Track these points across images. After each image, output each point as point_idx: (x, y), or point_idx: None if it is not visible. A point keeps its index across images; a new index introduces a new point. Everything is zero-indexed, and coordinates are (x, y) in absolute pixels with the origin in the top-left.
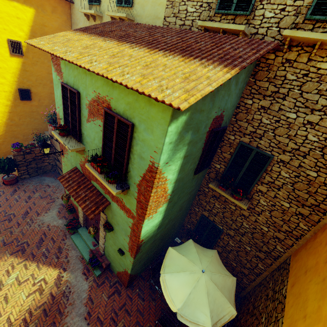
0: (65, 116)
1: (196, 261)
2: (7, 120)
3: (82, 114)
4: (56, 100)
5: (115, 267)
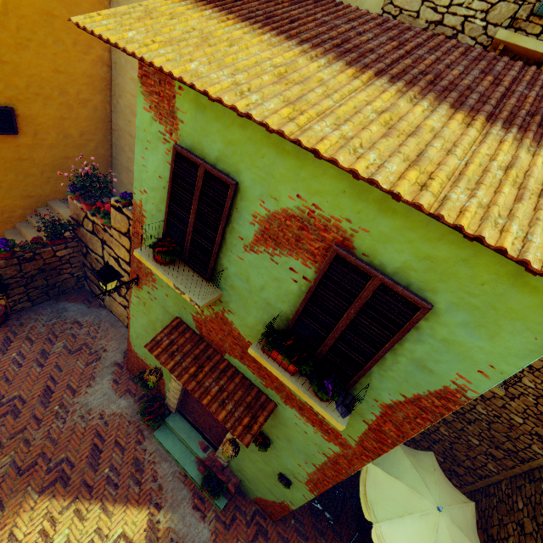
0: (168, 218)
1: (421, 487)
2: None
3: (231, 229)
4: (138, 174)
5: (254, 491)
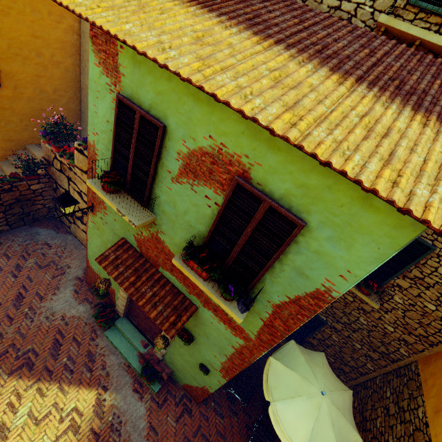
0: (114, 155)
1: (311, 377)
2: None
3: (161, 164)
4: (91, 119)
5: (183, 379)
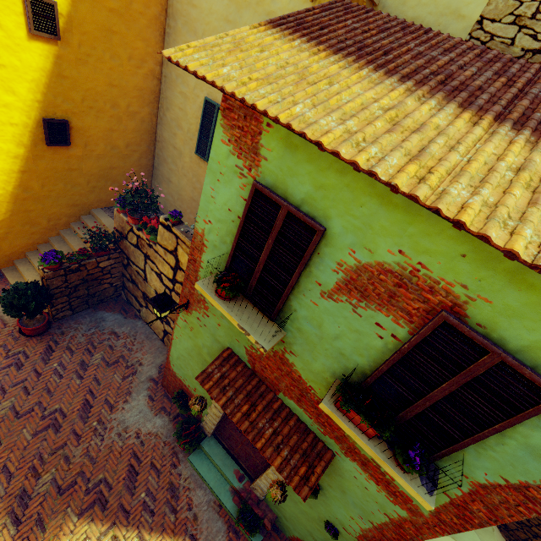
0: (234, 252)
1: None
2: (16, 188)
3: (307, 272)
4: (204, 204)
5: (292, 530)
